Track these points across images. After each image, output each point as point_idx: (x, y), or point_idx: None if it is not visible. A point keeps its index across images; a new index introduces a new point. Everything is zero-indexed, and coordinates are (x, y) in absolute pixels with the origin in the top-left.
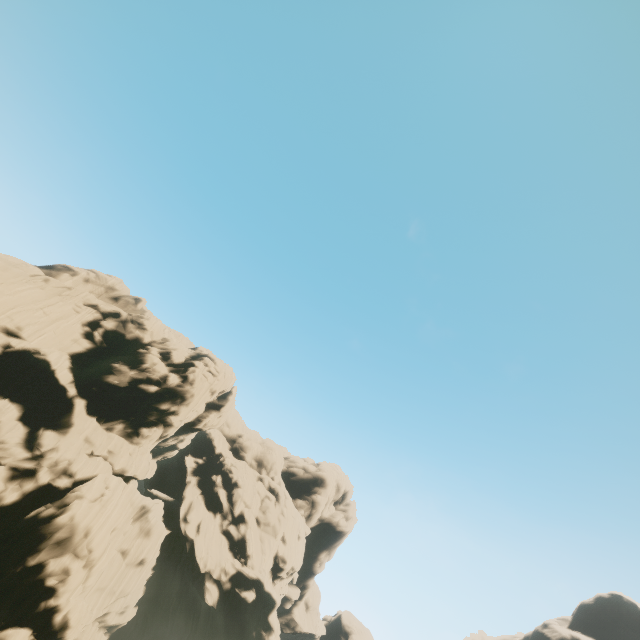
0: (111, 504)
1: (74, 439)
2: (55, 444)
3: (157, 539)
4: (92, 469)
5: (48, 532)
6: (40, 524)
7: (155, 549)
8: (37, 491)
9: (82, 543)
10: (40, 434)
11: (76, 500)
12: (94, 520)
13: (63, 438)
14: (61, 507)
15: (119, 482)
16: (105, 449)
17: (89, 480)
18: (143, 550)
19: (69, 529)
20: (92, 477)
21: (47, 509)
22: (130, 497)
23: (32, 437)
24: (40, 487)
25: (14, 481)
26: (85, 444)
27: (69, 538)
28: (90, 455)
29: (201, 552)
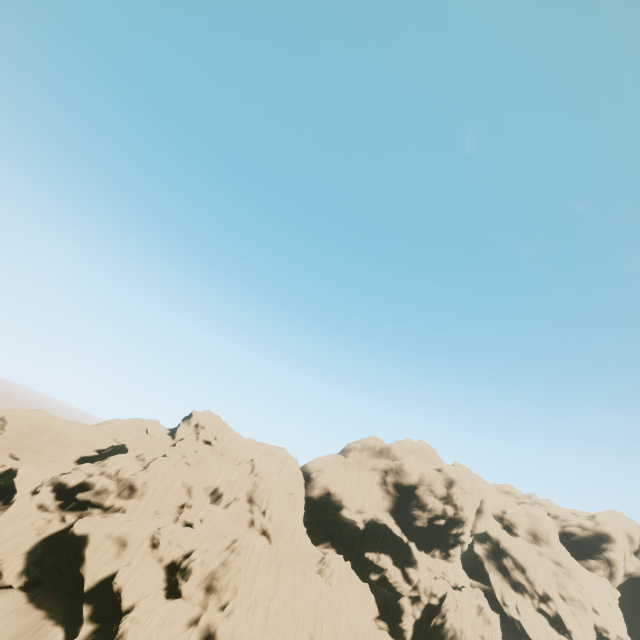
0: (463, 610)
1: (423, 570)
2: (417, 577)
3: (496, 625)
4: (442, 589)
5: (444, 633)
6: (439, 629)
7: (498, 632)
8: (425, 608)
9: (462, 637)
10: (407, 572)
11: (447, 612)
12: (461, 622)
13: (418, 572)
14: (442, 617)
15: (459, 593)
16: (439, 572)
17: (445, 597)
18: (492, 634)
19: (452, 630)
20: (444, 594)
21: (437, 619)
22: (469, 601)
23: (404, 574)
24: (426, 605)
25: (414, 604)
26: (429, 572)
27: (454, 635)
28: (435, 578)
29: (530, 631)
